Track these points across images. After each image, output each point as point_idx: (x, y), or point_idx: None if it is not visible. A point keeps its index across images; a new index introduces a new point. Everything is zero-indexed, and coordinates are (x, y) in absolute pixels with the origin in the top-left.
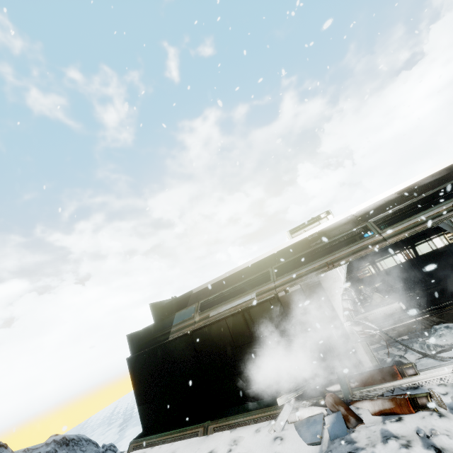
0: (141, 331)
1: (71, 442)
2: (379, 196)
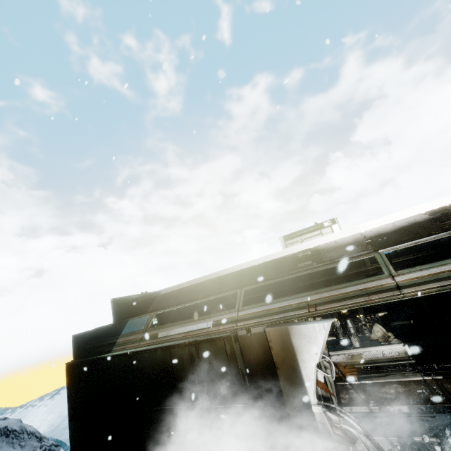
0: (92, 331)
1: (11, 434)
2: (401, 213)
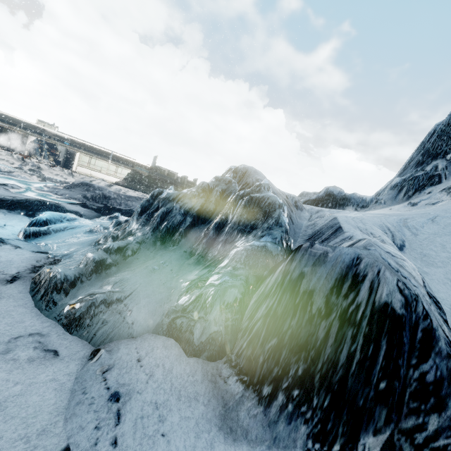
0: None
1: None
2: (67, 136)
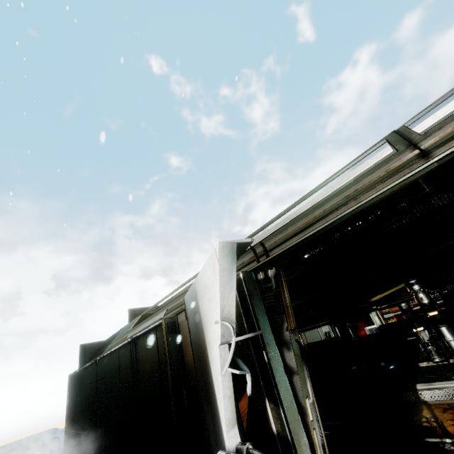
0: (102, 342)
1: None
2: None
